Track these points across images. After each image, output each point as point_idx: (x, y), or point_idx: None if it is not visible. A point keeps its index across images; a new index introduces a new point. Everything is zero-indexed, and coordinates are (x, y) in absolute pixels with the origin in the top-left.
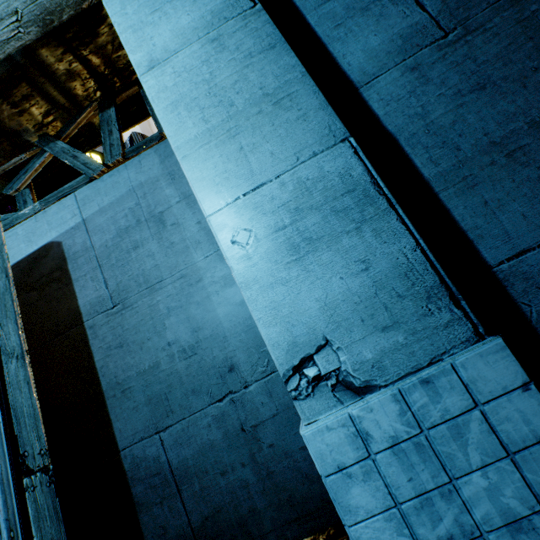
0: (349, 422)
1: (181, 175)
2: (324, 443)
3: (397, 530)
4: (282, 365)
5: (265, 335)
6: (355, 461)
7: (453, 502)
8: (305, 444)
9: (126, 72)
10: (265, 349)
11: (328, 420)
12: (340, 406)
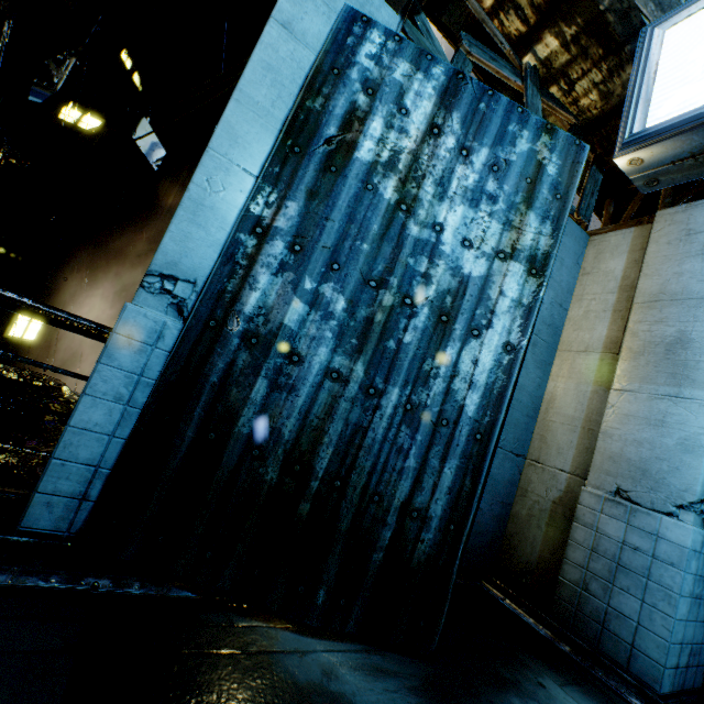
0: (703, 536)
1: (559, 257)
2: (697, 537)
3: (692, 583)
4: (699, 495)
5: (703, 477)
6: (697, 551)
7: (702, 584)
8: (482, 507)
9: (606, 144)
10: (508, 429)
11: (701, 530)
12: (700, 527)
